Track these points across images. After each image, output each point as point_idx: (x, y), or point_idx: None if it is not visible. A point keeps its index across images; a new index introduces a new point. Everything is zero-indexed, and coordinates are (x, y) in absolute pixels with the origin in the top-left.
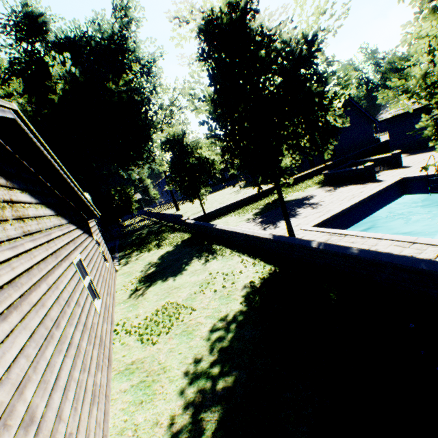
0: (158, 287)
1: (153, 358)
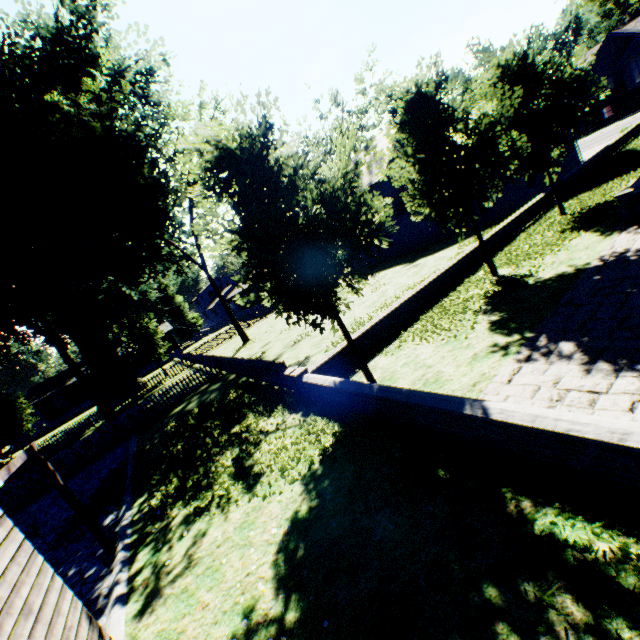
0: None
1: None
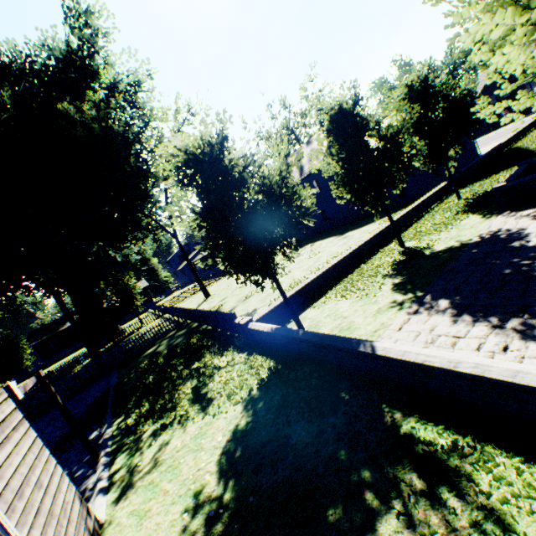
0: None
1: None
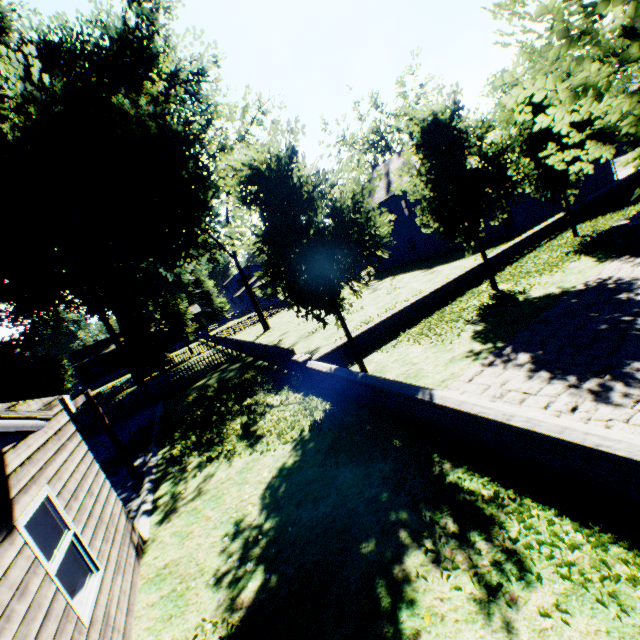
0: None
1: None
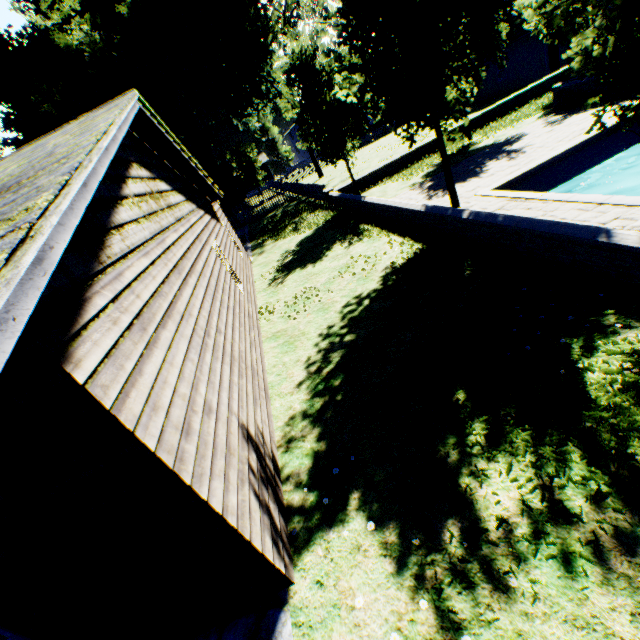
0: (296, 275)
1: (294, 328)
